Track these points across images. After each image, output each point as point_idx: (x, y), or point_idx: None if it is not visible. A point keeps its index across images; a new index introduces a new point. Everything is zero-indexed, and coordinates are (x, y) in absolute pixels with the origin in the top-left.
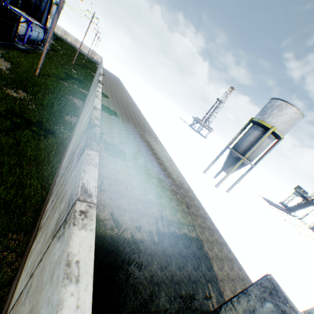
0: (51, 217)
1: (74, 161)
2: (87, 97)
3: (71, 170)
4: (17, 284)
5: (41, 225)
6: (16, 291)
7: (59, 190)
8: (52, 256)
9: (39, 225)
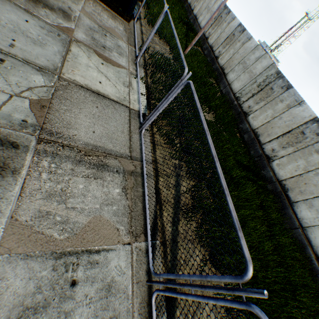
0: None
1: None
2: (235, 87)
3: None
4: None
5: None
6: None
7: None
8: None
9: None
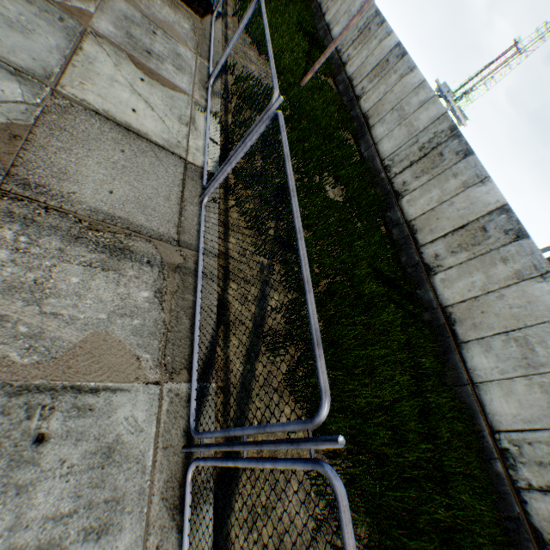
0: None
1: None
2: (385, 149)
3: None
4: None
5: None
6: None
7: None
8: None
9: (536, 527)
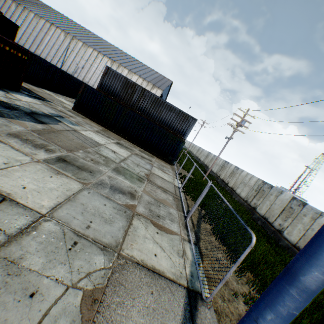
0: None
1: None
2: (242, 195)
3: None
4: None
5: None
6: None
7: None
8: None
9: None
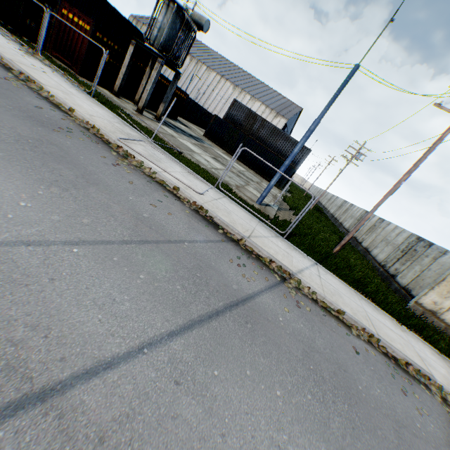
0: (417, 262)
1: (418, 249)
2: (346, 226)
3: (420, 251)
4: (397, 284)
5: (396, 272)
6: (403, 282)
7: (409, 259)
8: (442, 258)
9: (391, 274)
